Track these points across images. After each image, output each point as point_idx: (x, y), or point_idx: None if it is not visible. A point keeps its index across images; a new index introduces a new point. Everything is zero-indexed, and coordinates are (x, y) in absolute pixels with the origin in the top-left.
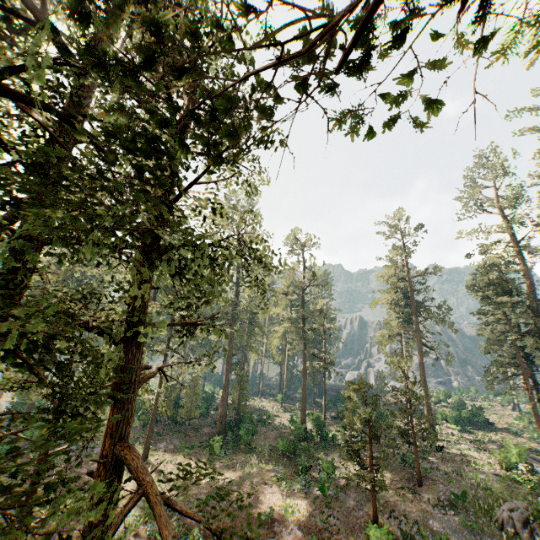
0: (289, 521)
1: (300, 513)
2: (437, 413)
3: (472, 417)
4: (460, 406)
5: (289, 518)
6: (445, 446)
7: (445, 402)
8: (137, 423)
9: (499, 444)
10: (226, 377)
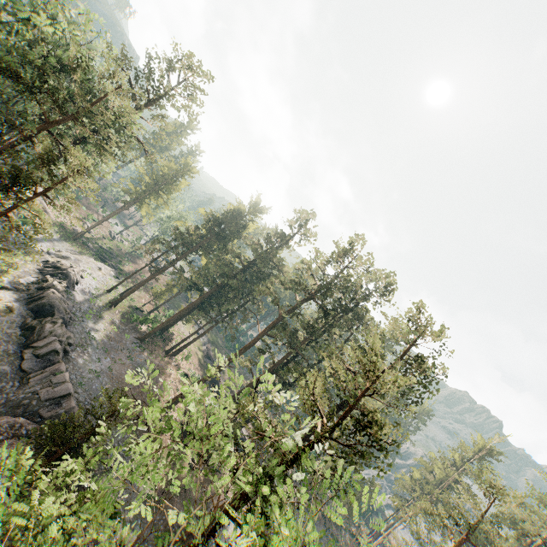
0: None
1: None
2: None
3: None
4: None
5: None
6: None
7: None
8: None
9: None
10: None
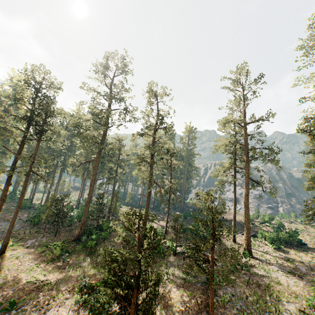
0: None
1: None
2: (258, 233)
3: (287, 238)
4: (280, 227)
5: None
6: (256, 266)
7: (269, 223)
8: (30, 223)
9: (308, 267)
10: (88, 195)
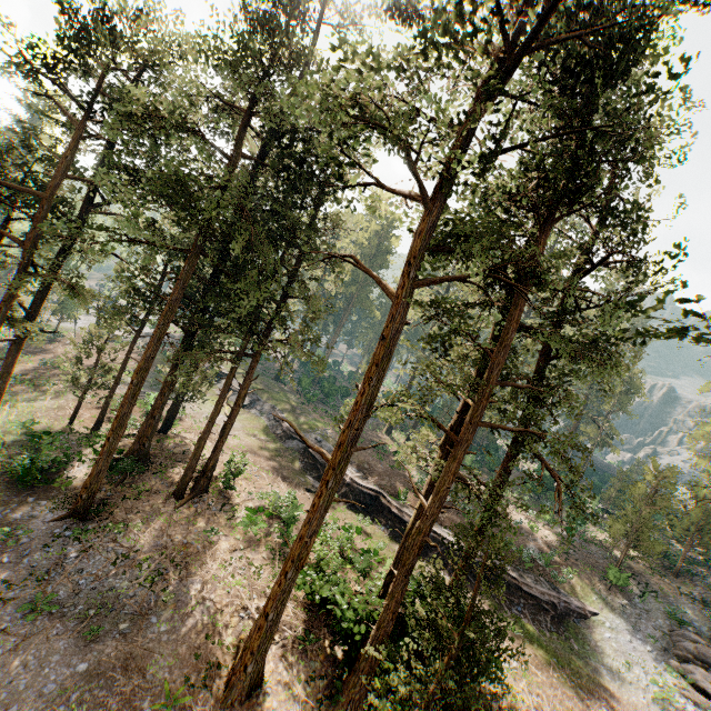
0: (533, 535)
1: (543, 535)
2: None
3: None
4: None
5: (533, 533)
6: None
7: None
8: None
9: None
10: None
